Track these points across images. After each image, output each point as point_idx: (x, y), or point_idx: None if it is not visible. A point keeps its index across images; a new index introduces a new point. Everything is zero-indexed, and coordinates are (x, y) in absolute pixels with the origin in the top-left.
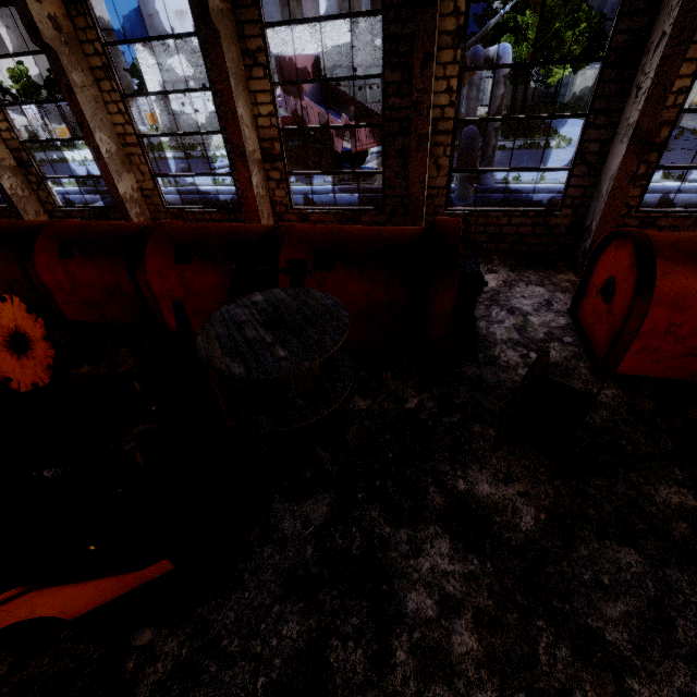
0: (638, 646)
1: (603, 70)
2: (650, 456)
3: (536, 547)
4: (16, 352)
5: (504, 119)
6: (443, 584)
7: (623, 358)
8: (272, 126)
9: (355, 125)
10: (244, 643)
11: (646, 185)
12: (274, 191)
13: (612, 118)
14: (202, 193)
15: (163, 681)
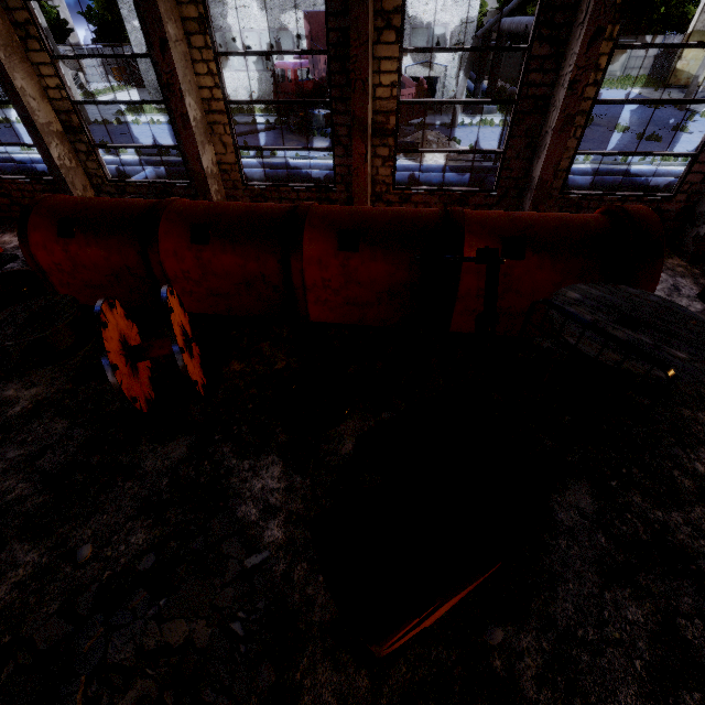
0: None
1: None
2: None
3: None
4: (189, 351)
5: (644, 101)
6: None
7: None
8: (392, 98)
9: (485, 101)
10: (598, 631)
11: None
12: (378, 169)
13: None
14: (251, 166)
15: (542, 674)
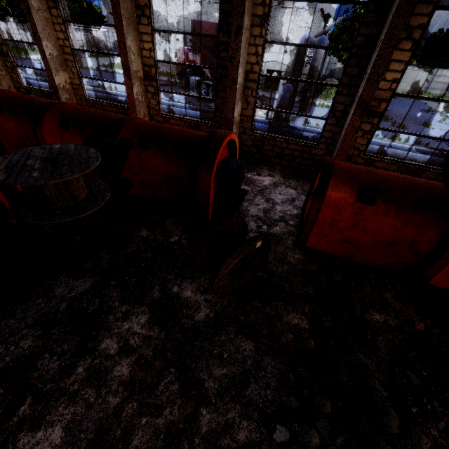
0: (220, 392)
1: (349, 58)
2: (296, 295)
3: (197, 330)
4: None
5: (288, 79)
6: (130, 338)
7: (308, 237)
8: (151, 57)
9: (200, 66)
10: None
11: (370, 138)
12: (150, 99)
13: (352, 90)
14: (121, 96)
15: None
